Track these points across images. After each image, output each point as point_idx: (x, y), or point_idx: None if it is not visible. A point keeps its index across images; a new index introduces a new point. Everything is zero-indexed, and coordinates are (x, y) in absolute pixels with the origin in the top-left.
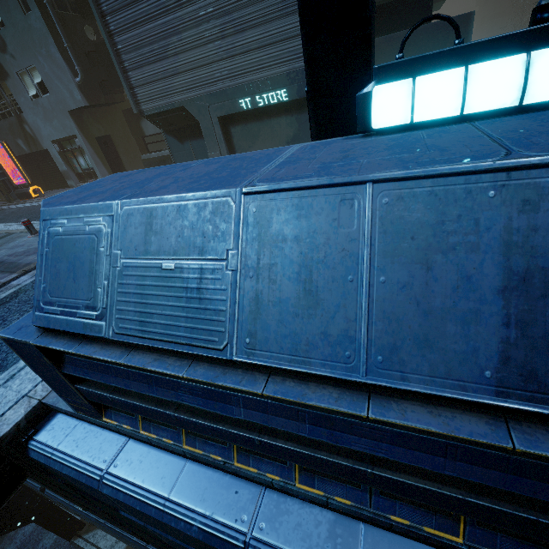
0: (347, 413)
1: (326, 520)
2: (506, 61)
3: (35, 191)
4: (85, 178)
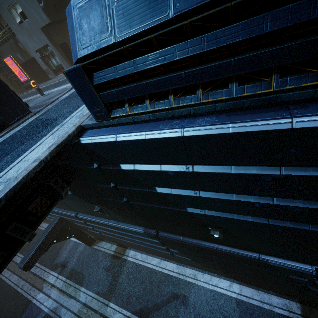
0: (223, 8)
1: (215, 116)
2: None
3: (33, 84)
4: (57, 72)
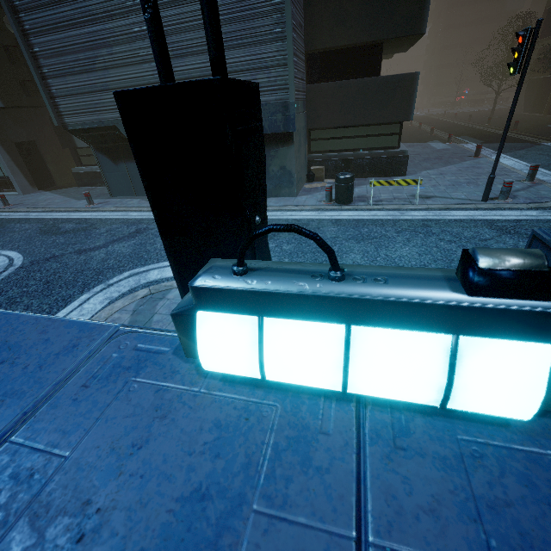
0: None
1: None
2: (416, 337)
3: None
4: None
